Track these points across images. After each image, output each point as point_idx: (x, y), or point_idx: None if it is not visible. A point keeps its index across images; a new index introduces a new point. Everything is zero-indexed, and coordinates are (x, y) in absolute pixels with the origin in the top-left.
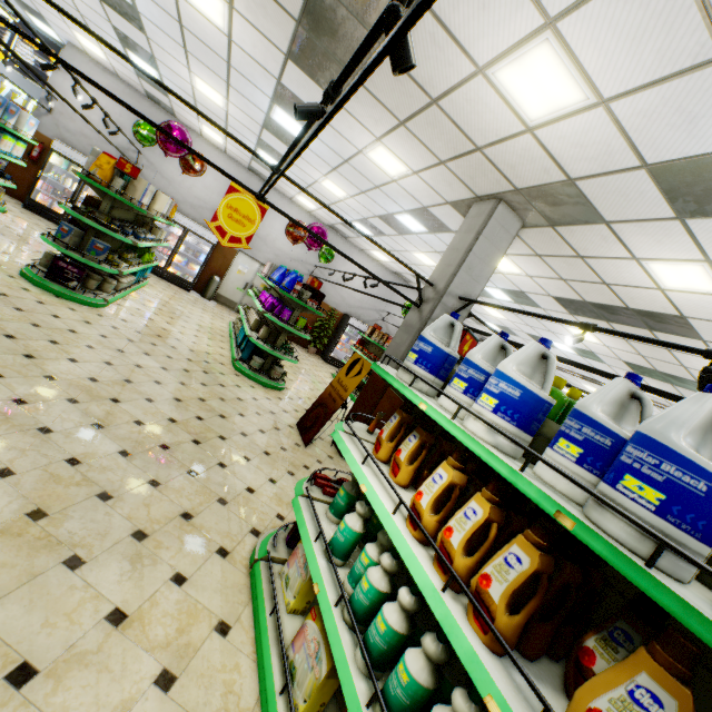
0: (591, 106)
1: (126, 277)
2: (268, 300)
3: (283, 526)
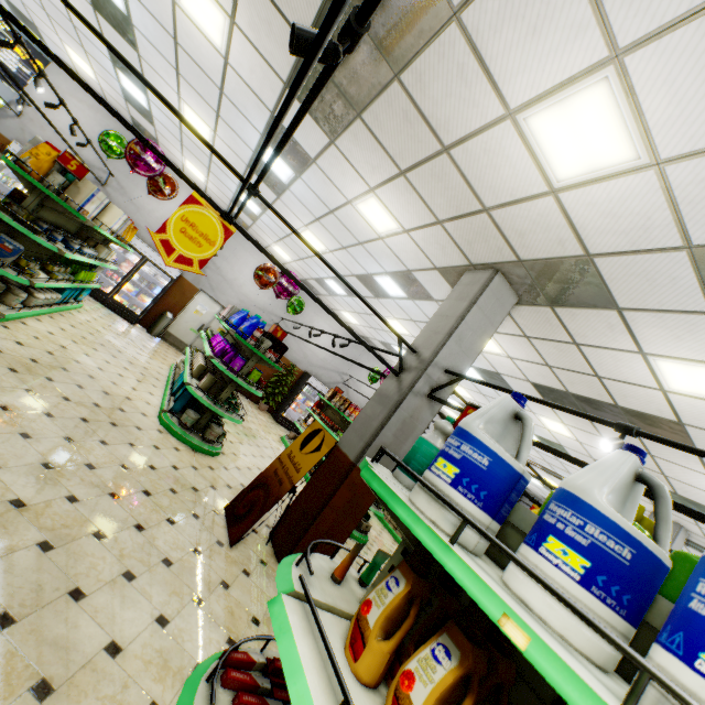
0: (640, 167)
1: (46, 293)
2: (220, 345)
3: None
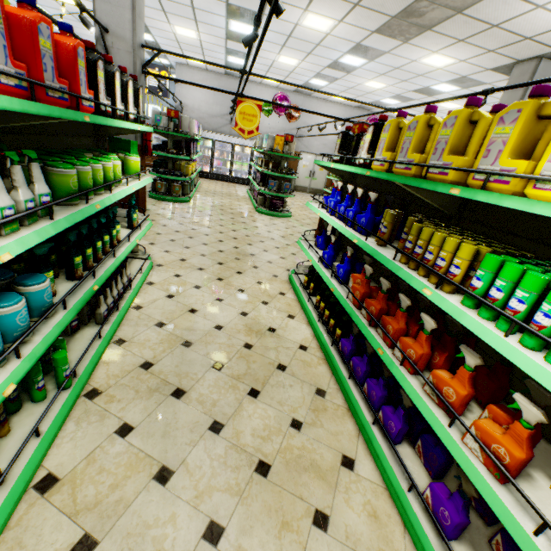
0: None
1: None
2: None
3: None
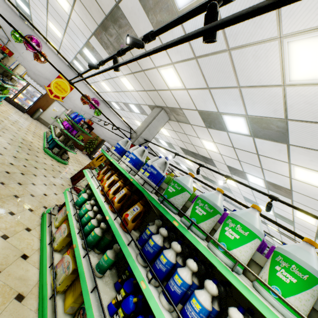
0: (184, 89)
1: None
2: (67, 125)
3: (58, 205)
